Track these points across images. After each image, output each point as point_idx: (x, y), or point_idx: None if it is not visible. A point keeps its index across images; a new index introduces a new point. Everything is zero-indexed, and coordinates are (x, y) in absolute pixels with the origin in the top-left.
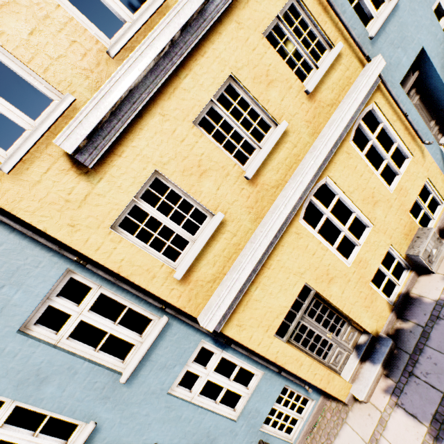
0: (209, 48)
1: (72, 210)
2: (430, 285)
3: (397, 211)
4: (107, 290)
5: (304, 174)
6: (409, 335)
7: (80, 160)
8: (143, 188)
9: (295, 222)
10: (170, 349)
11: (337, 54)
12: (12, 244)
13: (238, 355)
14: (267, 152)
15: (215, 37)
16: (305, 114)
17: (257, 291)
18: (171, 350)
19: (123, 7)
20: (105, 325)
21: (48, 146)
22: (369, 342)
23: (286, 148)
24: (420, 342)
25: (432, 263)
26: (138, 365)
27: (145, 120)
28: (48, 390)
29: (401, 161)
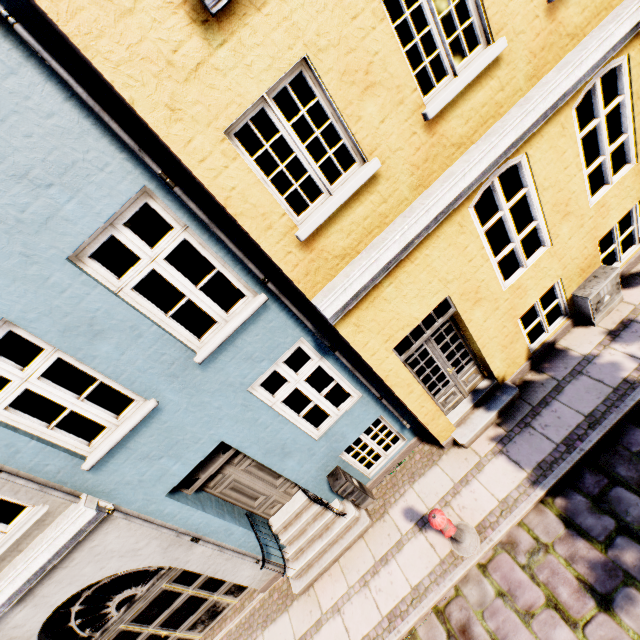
0: None
1: (175, 83)
2: (584, 338)
3: (585, 235)
4: (193, 237)
5: (502, 135)
6: (539, 388)
7: None
8: (280, 83)
9: (463, 208)
10: (261, 338)
11: None
12: (67, 121)
13: (339, 368)
14: (465, 83)
15: None
16: (533, 39)
17: (389, 287)
18: (261, 340)
19: None
20: (183, 286)
21: None
22: (490, 388)
23: (489, 87)
24: (549, 395)
25: (598, 312)
26: (219, 347)
27: None
28: (102, 347)
29: (617, 168)
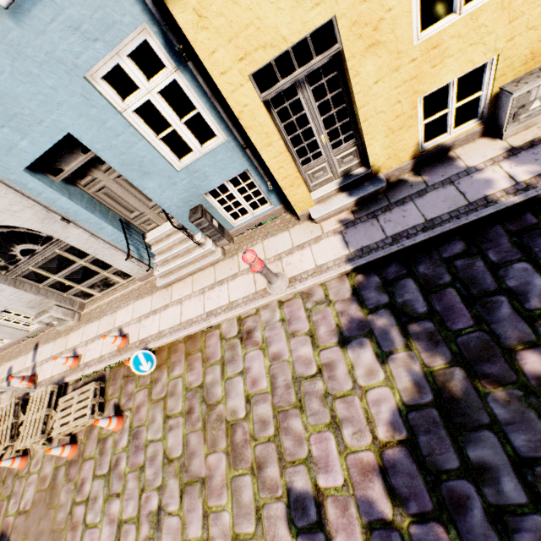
0: None
1: None
2: (482, 151)
3: None
4: None
5: None
6: (407, 188)
7: None
8: None
9: None
10: (86, 1)
11: None
12: None
13: (198, 91)
14: None
15: None
16: None
17: None
18: (88, 5)
19: None
20: None
21: None
22: (362, 176)
23: None
24: (410, 197)
25: (515, 122)
26: None
27: None
28: None
29: None
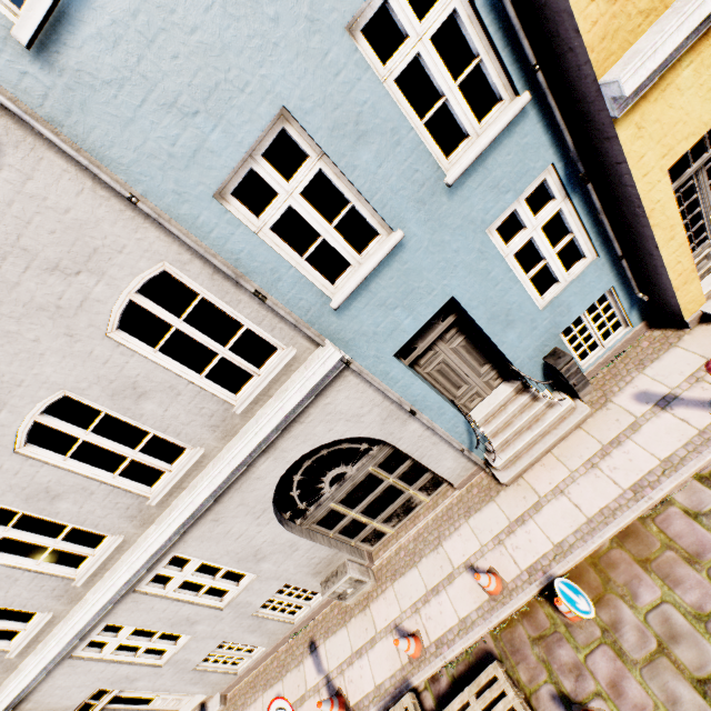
0: None
1: None
2: None
3: None
4: (463, 7)
5: None
6: None
7: None
8: None
9: None
10: (511, 159)
11: None
12: None
13: (583, 213)
14: None
15: None
16: None
17: (687, 70)
18: (511, 162)
19: None
20: (443, 80)
21: None
22: None
23: None
24: None
25: None
26: (468, 168)
27: None
28: (363, 156)
29: None
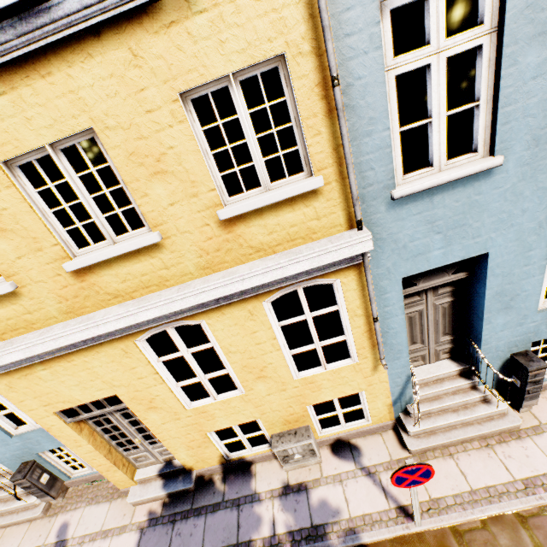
0: (61, 69)
1: None
2: (271, 475)
3: (290, 397)
4: None
5: (143, 309)
6: (210, 494)
7: None
8: None
9: (127, 340)
10: None
11: (303, 192)
12: None
13: None
14: (107, 256)
15: (78, 57)
16: (204, 240)
17: (44, 371)
18: None
19: None
20: None
21: None
22: (179, 469)
23: (150, 263)
24: (207, 508)
25: (287, 463)
26: None
27: None
28: None
29: (349, 354)
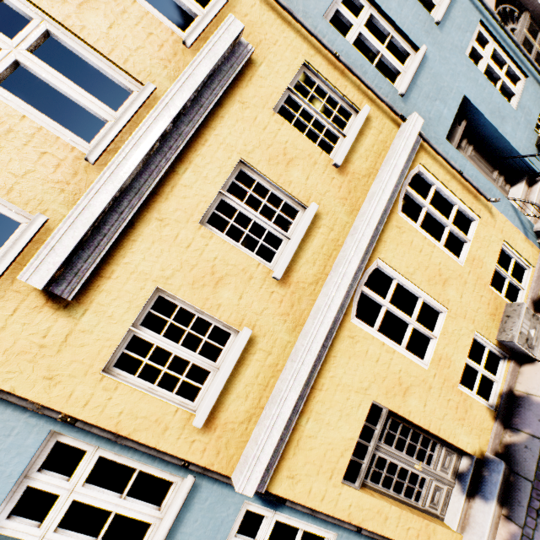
0: (211, 134)
1: (49, 357)
2: (537, 378)
3: (474, 287)
4: (107, 450)
5: (347, 264)
6: (525, 452)
7: (56, 293)
8: (144, 311)
9: (346, 323)
10: (201, 522)
11: (365, 118)
12: None
13: (299, 514)
14: (297, 243)
15: (216, 122)
16: (338, 191)
17: (309, 423)
18: (202, 524)
19: (103, 106)
20: (107, 502)
21: (15, 281)
22: (474, 467)
23: (320, 233)
24: None
25: (533, 348)
26: None
27: (138, 229)
28: None
29: (467, 225)
